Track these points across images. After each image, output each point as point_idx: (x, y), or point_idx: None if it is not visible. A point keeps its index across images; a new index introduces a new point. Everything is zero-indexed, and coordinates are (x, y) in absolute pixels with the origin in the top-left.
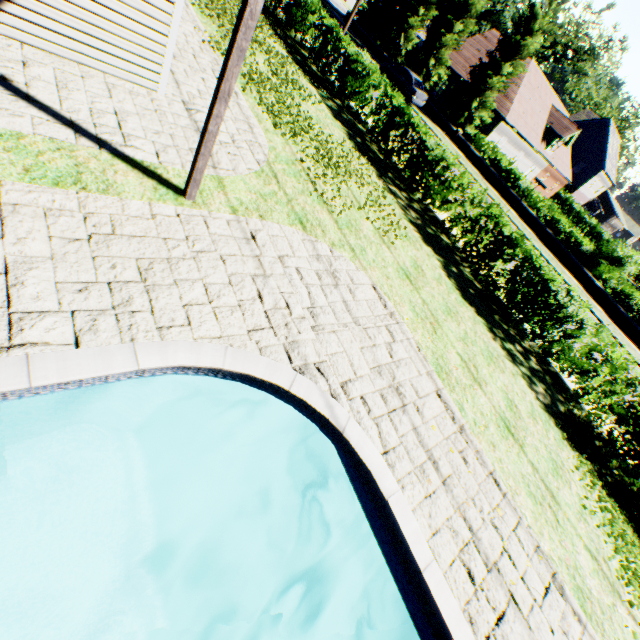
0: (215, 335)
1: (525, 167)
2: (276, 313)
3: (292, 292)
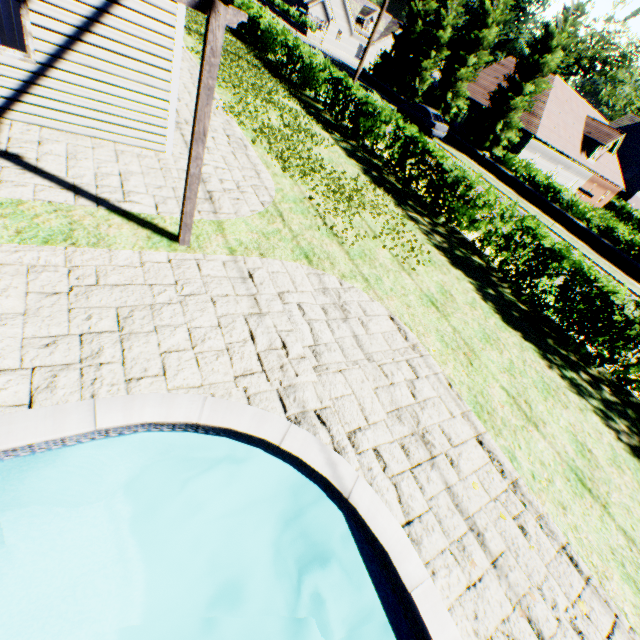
0: (194, 384)
1: (566, 180)
2: (271, 354)
3: (292, 330)
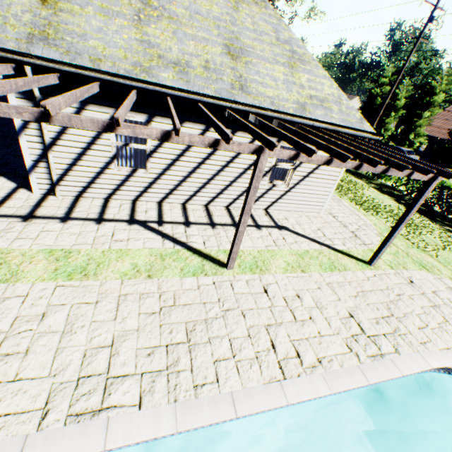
0: (444, 347)
1: None
2: None
3: None
